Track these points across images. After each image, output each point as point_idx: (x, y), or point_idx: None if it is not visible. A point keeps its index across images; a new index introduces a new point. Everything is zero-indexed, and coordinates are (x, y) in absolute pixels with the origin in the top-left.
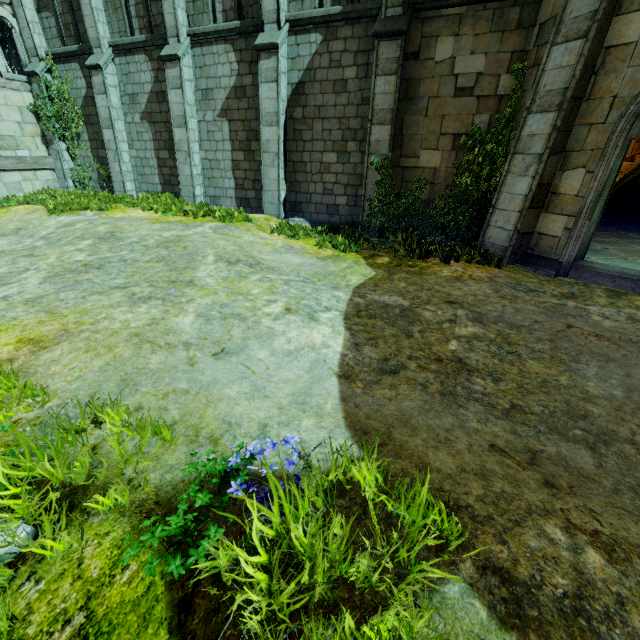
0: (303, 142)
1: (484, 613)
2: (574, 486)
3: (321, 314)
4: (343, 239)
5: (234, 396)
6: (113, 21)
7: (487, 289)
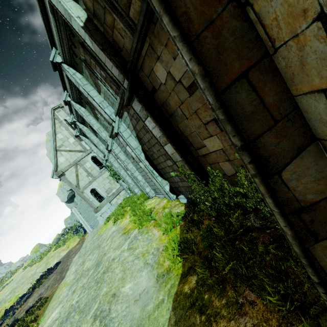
0: (156, 159)
1: None
2: None
3: None
4: (170, 252)
5: None
6: (102, 142)
7: None
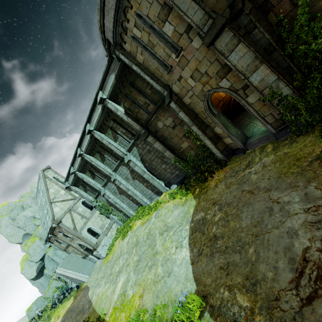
0: (154, 169)
1: (209, 316)
2: (232, 271)
3: (183, 242)
4: (183, 193)
5: (174, 286)
6: (99, 182)
7: (223, 186)
